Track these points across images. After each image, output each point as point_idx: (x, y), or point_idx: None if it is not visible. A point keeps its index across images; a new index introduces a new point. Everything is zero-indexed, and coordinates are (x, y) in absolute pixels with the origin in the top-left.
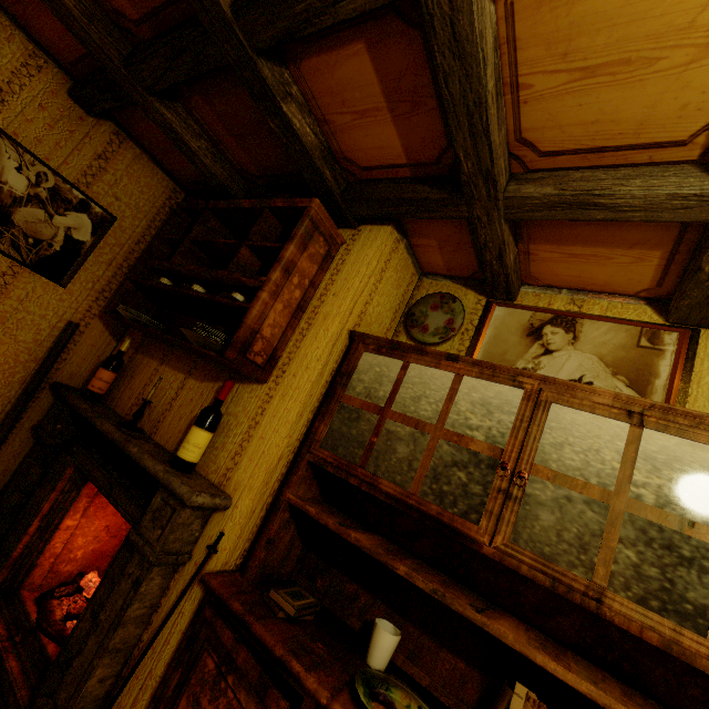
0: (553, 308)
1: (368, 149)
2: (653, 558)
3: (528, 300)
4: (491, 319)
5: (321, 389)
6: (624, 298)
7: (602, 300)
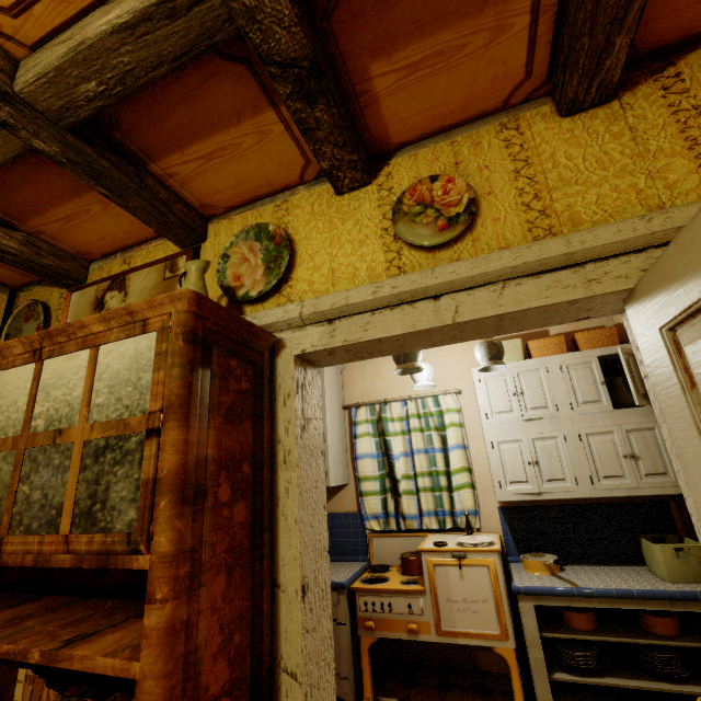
0: (112, 274)
1: None
2: (38, 482)
3: (96, 276)
4: (69, 308)
5: None
6: (156, 241)
7: (142, 250)
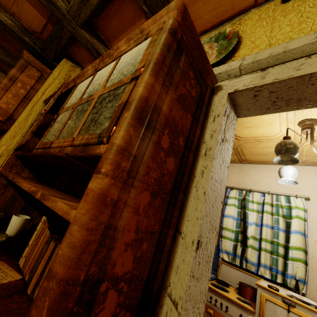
0: None
1: (33, 21)
2: (75, 118)
3: None
4: None
5: (29, 127)
6: None
7: None
